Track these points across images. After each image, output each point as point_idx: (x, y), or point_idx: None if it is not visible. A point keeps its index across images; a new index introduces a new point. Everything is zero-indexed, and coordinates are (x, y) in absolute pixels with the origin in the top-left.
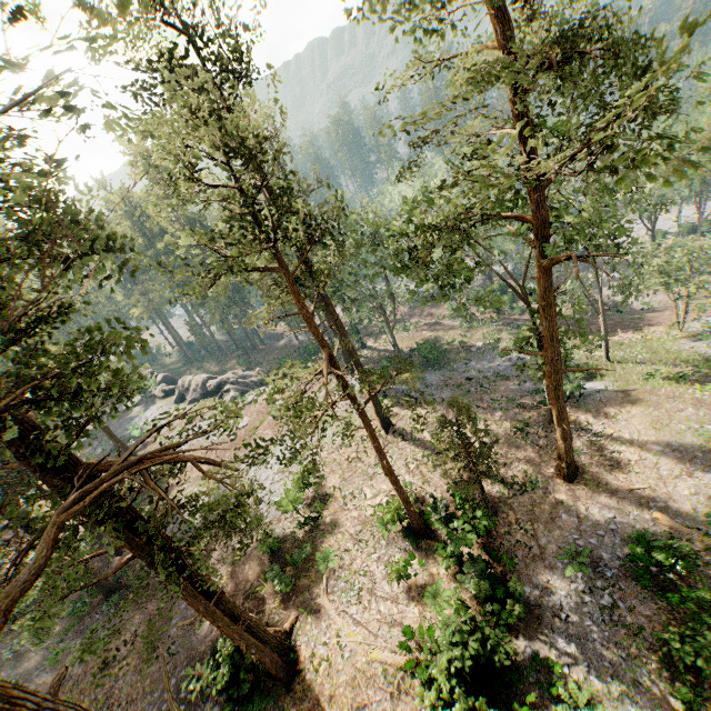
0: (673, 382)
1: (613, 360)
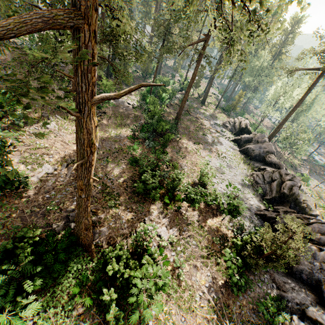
0: None
1: None
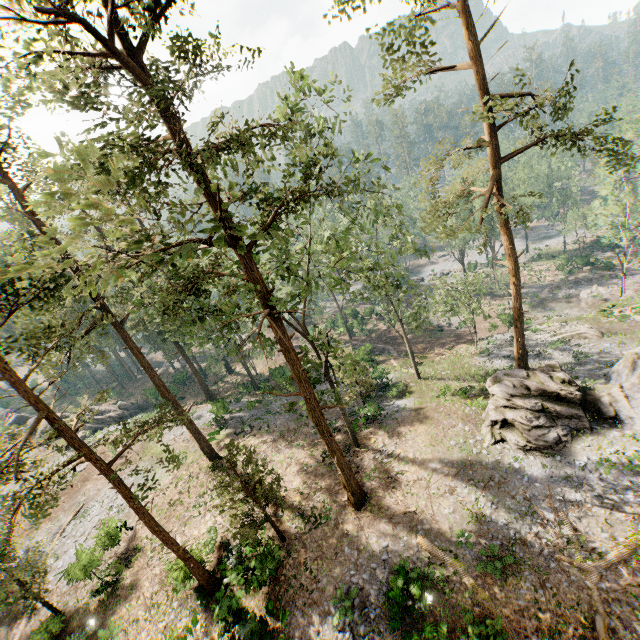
0: (456, 398)
1: (424, 377)
